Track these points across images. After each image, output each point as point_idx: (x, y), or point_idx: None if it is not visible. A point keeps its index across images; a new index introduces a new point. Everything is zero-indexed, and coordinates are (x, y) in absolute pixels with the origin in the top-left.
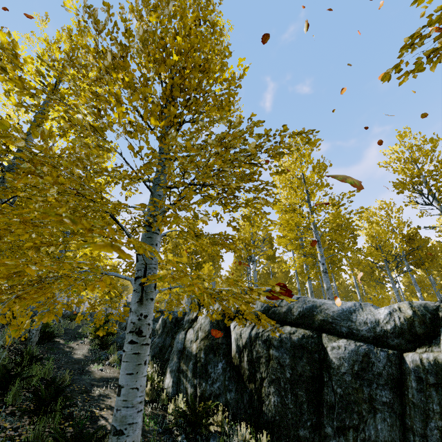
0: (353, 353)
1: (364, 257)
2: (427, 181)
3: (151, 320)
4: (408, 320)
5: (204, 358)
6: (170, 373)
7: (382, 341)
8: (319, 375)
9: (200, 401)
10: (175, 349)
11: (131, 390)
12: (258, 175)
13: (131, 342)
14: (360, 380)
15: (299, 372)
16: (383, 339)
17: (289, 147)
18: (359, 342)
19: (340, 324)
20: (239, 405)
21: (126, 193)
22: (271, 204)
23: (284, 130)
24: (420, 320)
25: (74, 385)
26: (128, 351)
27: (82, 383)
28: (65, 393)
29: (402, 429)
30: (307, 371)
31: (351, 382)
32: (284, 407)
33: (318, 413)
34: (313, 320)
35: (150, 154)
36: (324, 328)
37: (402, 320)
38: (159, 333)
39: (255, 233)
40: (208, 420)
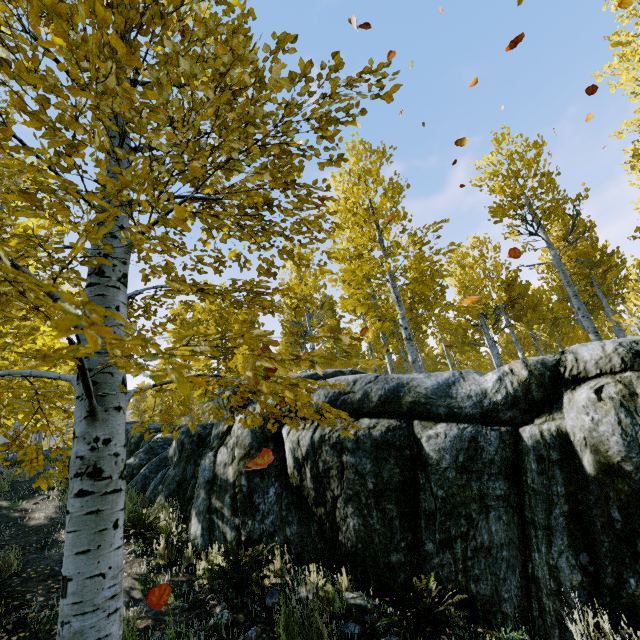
0: (457, 440)
1: (457, 314)
2: (530, 203)
3: (121, 447)
4: (523, 383)
5: (247, 486)
6: (197, 517)
7: (492, 417)
8: (413, 477)
9: (247, 548)
10: (200, 481)
11: (89, 581)
12: (298, 169)
13: (80, 493)
14: (467, 474)
15: (385, 479)
16: (493, 414)
17: (348, 99)
18: (463, 423)
19: (436, 404)
20: (305, 540)
21: (60, 228)
22: (326, 232)
23: (336, 65)
24: (537, 382)
25: (30, 570)
26: (75, 512)
27: (45, 564)
28: (12, 587)
29: (521, 525)
30: (397, 475)
31: (456, 479)
32: (368, 529)
33: (415, 527)
34: (400, 404)
35: (33, 79)
36: (416, 413)
37: (516, 385)
38: (174, 461)
39: (308, 296)
40: (261, 573)
